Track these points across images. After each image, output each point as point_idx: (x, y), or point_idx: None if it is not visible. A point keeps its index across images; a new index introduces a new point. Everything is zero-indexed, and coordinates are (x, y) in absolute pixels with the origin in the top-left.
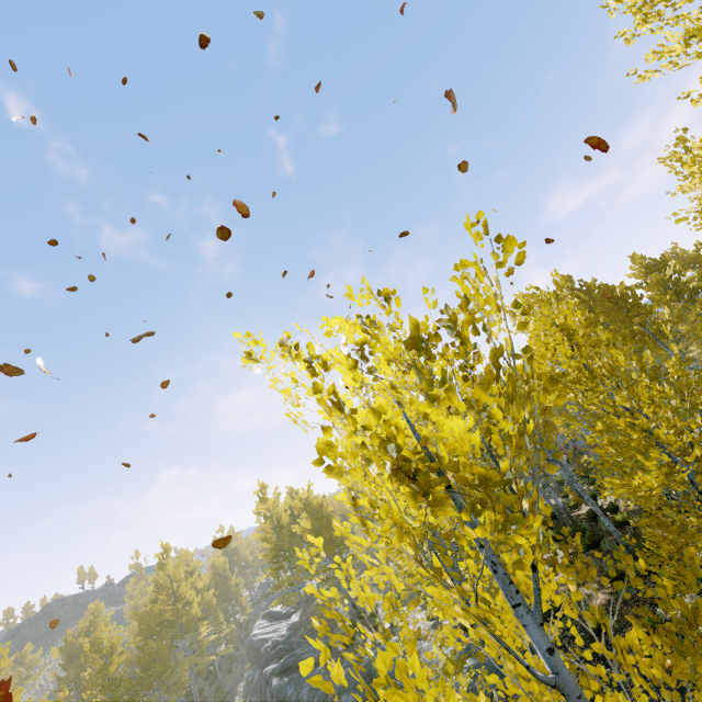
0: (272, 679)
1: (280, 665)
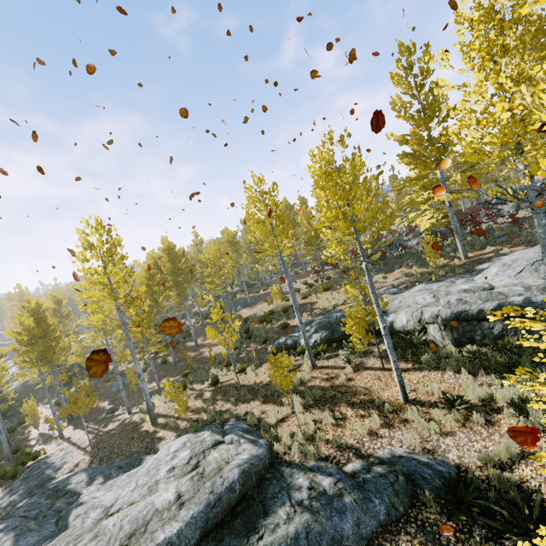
0: None
1: None
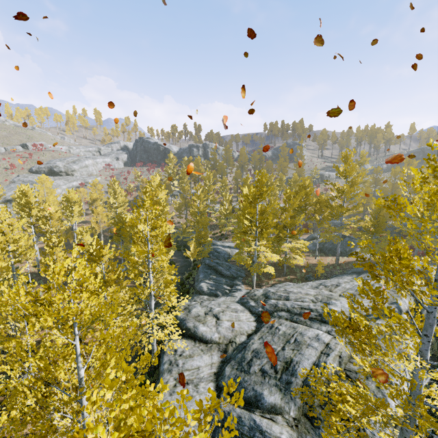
0: None
1: None
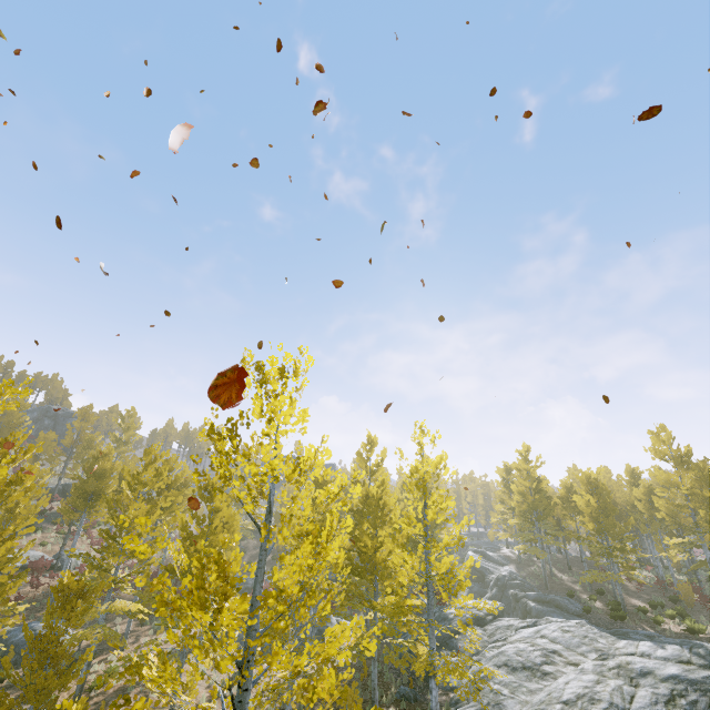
0: (527, 601)
1: (534, 595)
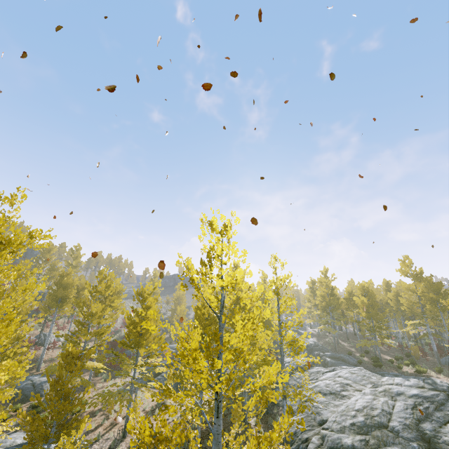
0: (325, 357)
1: (330, 354)
